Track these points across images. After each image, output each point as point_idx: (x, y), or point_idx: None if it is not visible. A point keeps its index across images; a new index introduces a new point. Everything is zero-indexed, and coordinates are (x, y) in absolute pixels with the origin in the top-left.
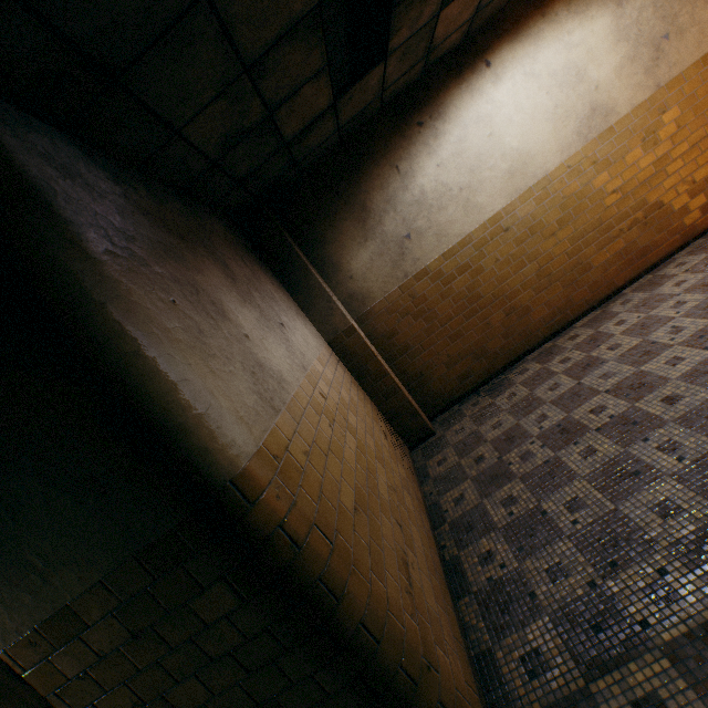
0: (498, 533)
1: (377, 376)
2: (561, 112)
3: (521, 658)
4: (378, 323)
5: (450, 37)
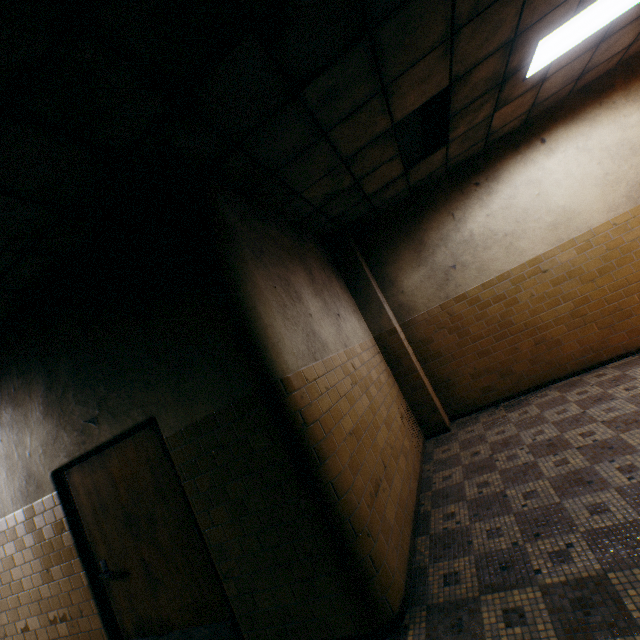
0: (464, 503)
1: (408, 371)
2: (611, 178)
3: (444, 574)
4: (418, 330)
5: (508, 124)
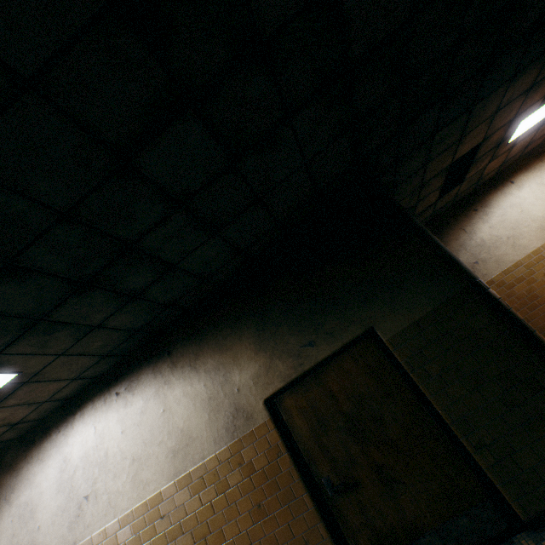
0: None
1: None
2: None
3: None
4: None
5: (489, 173)
